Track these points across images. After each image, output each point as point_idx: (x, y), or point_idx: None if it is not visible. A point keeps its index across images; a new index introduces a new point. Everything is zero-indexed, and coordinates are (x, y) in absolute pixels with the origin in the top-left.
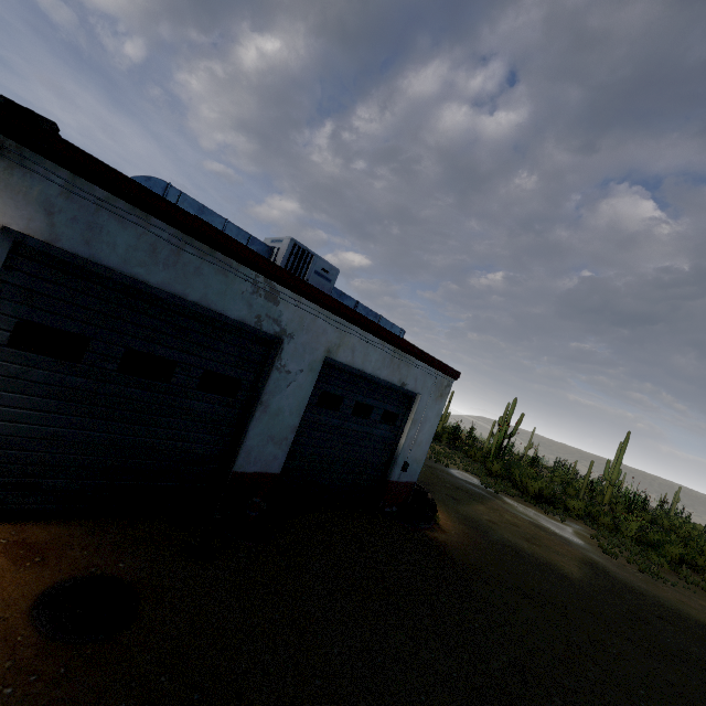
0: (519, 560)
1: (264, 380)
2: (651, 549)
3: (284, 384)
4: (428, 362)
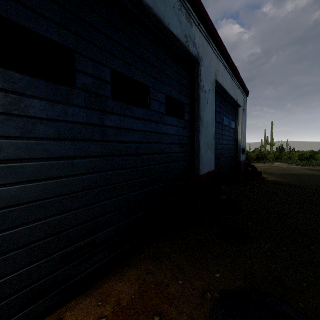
0: (301, 176)
1: (194, 101)
2: (311, 159)
3: (205, 102)
4: (241, 84)
